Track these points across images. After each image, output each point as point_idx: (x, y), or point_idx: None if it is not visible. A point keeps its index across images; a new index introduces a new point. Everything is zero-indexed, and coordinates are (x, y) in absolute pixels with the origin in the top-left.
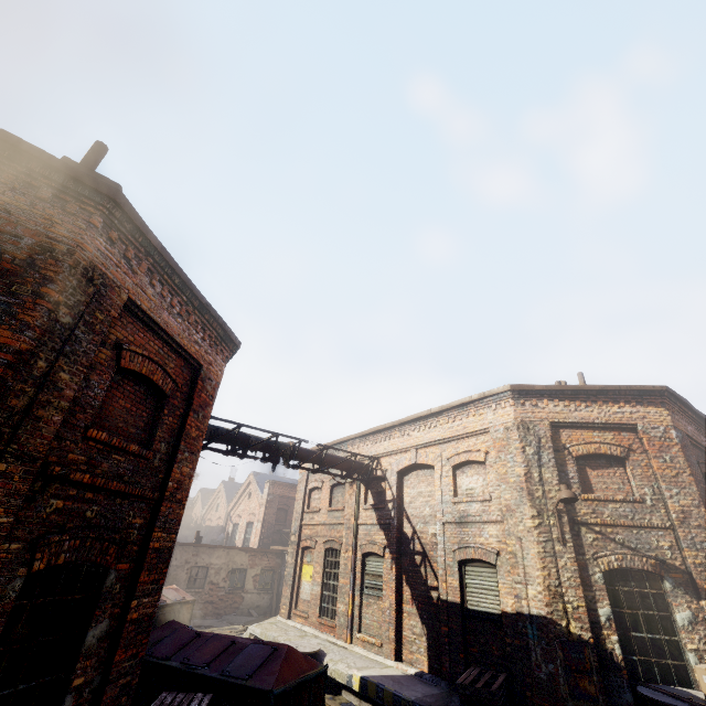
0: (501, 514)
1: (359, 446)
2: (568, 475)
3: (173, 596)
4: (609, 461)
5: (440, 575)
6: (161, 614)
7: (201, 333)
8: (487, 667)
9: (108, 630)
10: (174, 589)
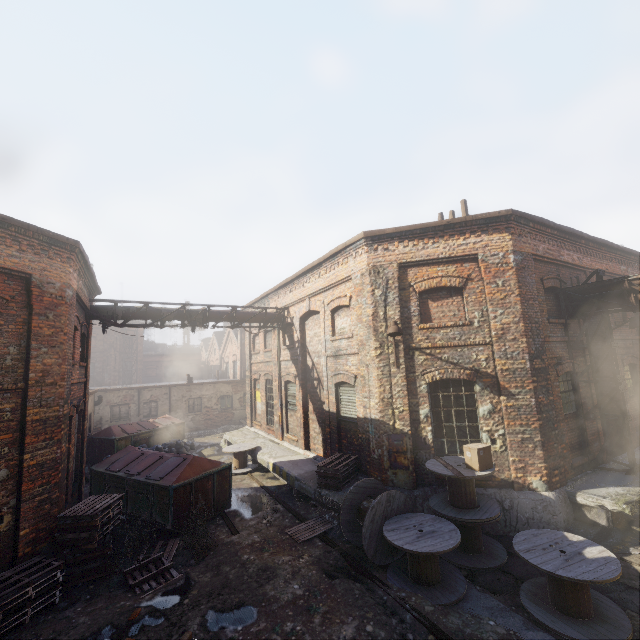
0: (358, 348)
1: (275, 299)
2: (410, 310)
3: (165, 422)
4: (450, 292)
5: (325, 394)
6: (157, 435)
7: (15, 246)
8: (351, 452)
9: (10, 474)
10: (167, 418)
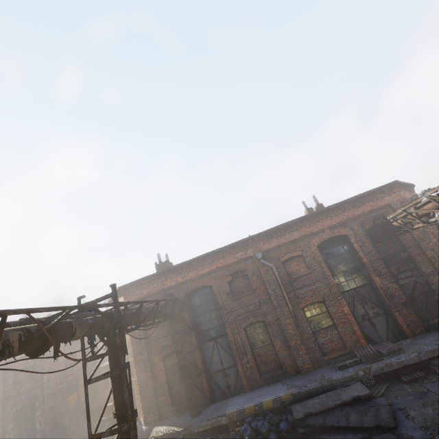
0: None
1: None
2: None
3: None
4: None
5: None
6: None
7: None
8: None
9: (42, 411)
10: None
